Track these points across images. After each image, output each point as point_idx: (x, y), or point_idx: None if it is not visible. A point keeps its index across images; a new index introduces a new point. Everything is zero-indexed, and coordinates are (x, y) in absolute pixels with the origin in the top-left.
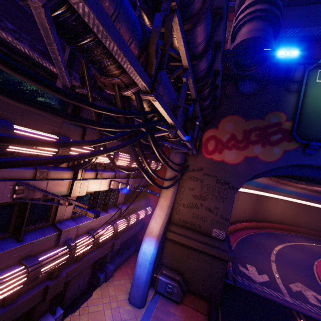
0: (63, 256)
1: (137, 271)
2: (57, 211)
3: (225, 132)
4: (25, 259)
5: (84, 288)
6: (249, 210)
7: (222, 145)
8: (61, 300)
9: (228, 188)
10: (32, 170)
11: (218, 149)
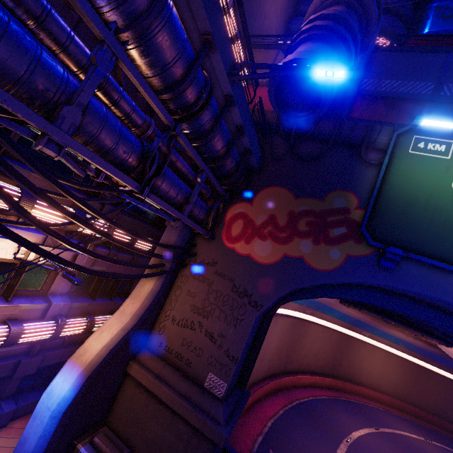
0: None
1: (27, 427)
2: None
3: (263, 210)
4: None
5: None
6: (324, 357)
7: (253, 230)
8: None
9: (248, 303)
10: None
11: (246, 236)
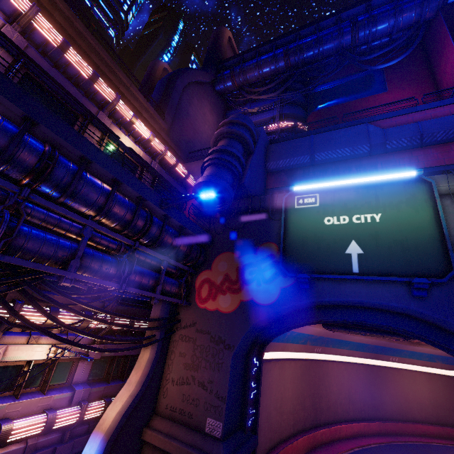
0: None
1: None
2: None
3: (219, 272)
4: None
5: None
6: (360, 397)
7: (216, 289)
8: None
9: (224, 348)
10: None
11: (212, 295)
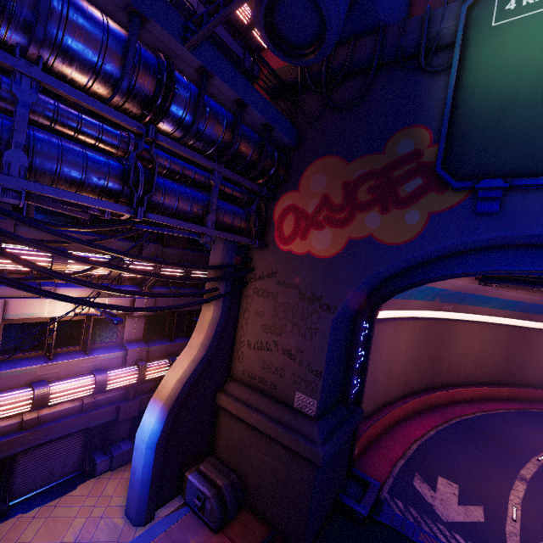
0: None
1: (133, 458)
2: None
3: (312, 193)
4: None
5: (67, 476)
6: (492, 361)
7: (307, 221)
8: (2, 489)
9: (319, 308)
10: None
11: (300, 231)
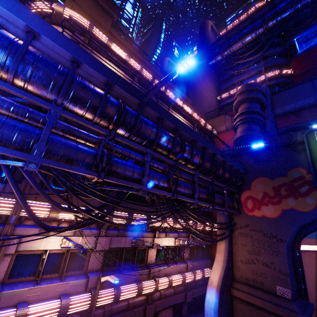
0: (152, 285)
1: None
2: (148, 257)
3: (258, 191)
4: (136, 280)
5: None
6: None
7: (258, 202)
8: None
9: (276, 241)
10: (137, 232)
11: (256, 206)
